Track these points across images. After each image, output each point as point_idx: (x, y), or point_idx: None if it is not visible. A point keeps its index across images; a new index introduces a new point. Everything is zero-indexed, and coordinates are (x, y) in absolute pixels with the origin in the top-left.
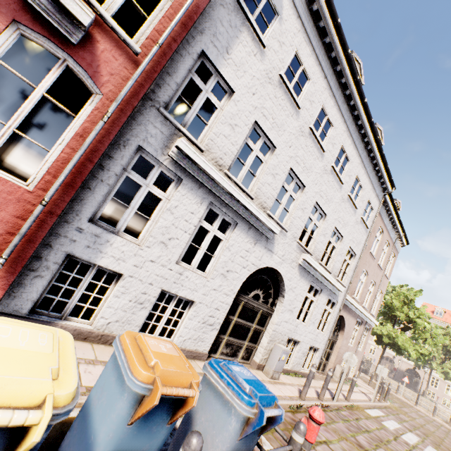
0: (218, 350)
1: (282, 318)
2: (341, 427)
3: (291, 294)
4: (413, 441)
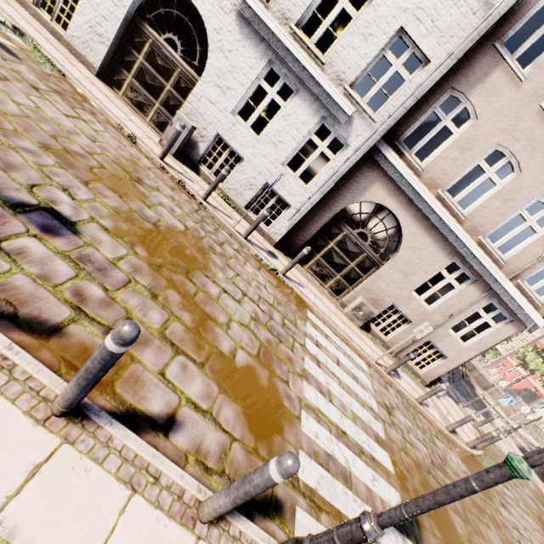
0: (123, 89)
1: (205, 93)
2: (164, 187)
3: (221, 61)
4: (330, 367)
